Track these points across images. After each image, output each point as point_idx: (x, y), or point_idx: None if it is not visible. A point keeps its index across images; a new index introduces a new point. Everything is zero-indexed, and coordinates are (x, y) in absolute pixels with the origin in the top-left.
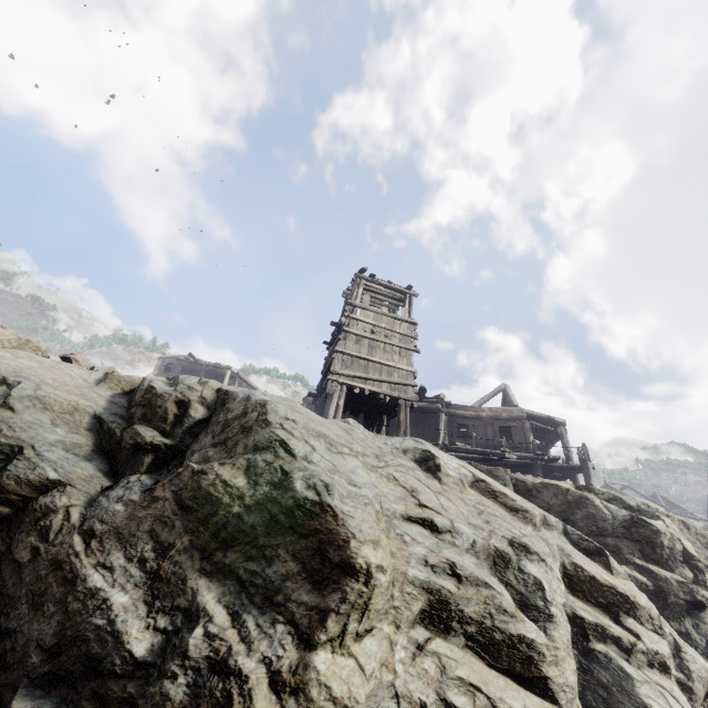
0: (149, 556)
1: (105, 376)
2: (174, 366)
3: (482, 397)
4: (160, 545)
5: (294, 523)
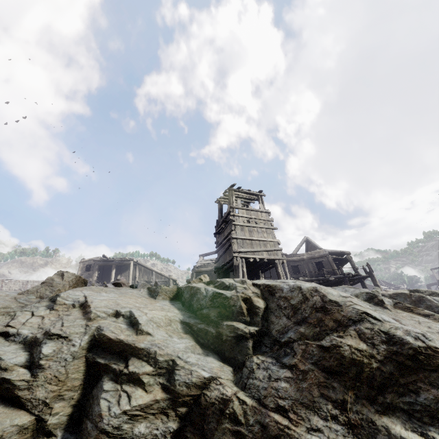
0: (336, 413)
1: (152, 291)
2: (92, 266)
3: (297, 247)
4: (336, 403)
5: (422, 364)
